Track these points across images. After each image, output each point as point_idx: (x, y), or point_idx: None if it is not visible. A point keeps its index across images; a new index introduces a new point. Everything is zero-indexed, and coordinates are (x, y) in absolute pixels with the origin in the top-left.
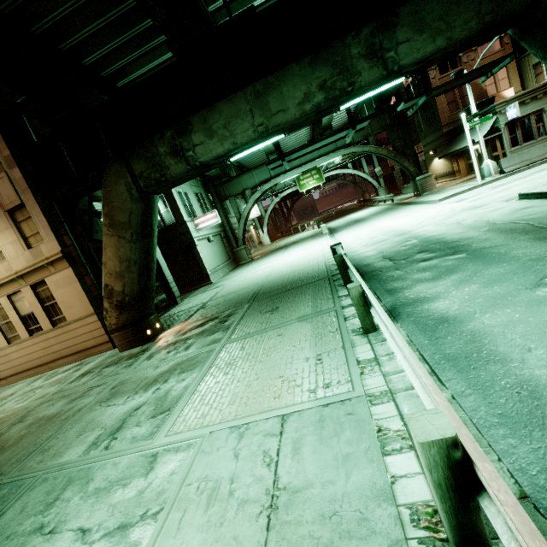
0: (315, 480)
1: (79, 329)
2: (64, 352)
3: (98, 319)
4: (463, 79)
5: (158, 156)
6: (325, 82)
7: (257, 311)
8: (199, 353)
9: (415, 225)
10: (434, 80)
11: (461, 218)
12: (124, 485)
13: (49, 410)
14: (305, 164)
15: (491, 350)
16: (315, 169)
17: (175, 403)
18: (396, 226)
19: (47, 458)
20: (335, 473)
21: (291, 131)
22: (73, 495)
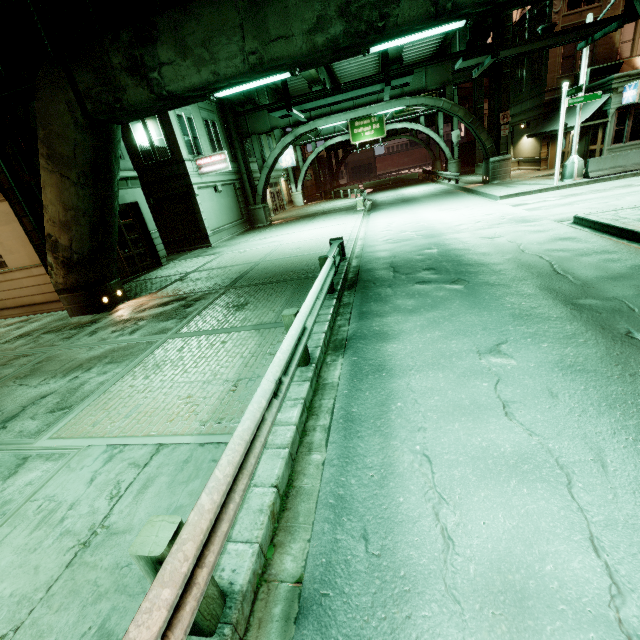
0: (137, 526)
1: (24, 280)
2: (8, 303)
3: (47, 272)
4: (550, 41)
5: (110, 69)
6: (348, 4)
7: (226, 302)
8: (140, 342)
9: (453, 227)
10: (557, 17)
11: (499, 232)
12: None
13: None
14: (357, 108)
15: (389, 420)
16: (377, 116)
17: (80, 401)
18: (433, 223)
19: None
20: None
21: (303, 69)
22: None
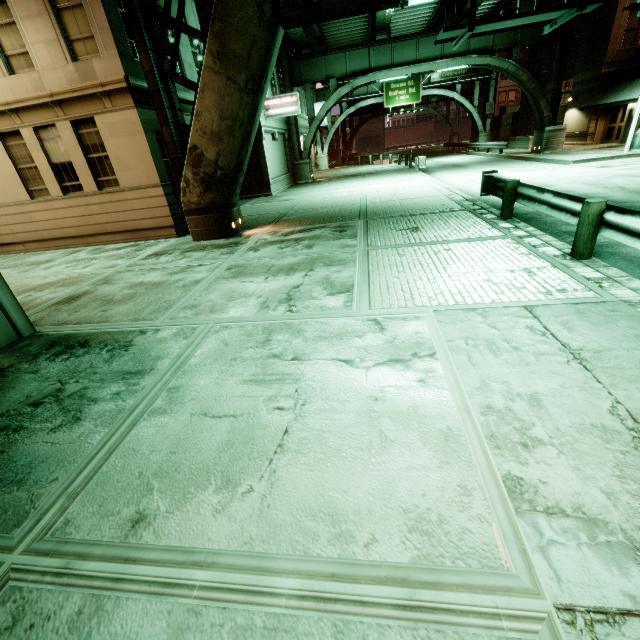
0: (615, 347)
1: (136, 201)
2: (110, 227)
3: (164, 194)
4: None
5: None
6: None
7: (386, 227)
8: (335, 253)
9: (555, 180)
10: None
11: (620, 183)
12: (356, 336)
13: (144, 278)
14: (421, 63)
15: None
16: (414, 79)
17: (351, 288)
18: (525, 178)
19: (203, 313)
20: (634, 344)
21: None
22: (288, 339)
